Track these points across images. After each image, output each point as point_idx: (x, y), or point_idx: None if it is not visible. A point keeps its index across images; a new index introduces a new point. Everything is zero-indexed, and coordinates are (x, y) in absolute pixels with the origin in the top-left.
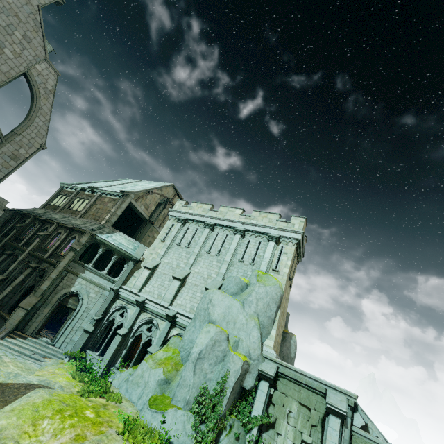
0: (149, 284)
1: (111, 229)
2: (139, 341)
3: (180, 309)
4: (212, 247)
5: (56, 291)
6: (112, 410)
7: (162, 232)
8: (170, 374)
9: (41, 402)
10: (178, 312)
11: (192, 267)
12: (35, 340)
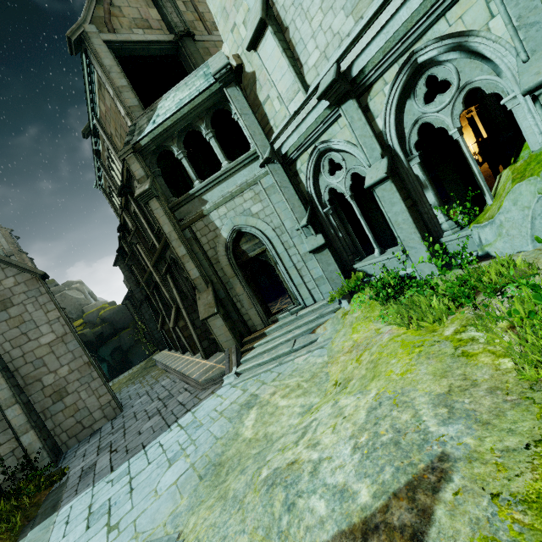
0: (301, 50)
1: (146, 113)
2: None
3: None
4: None
5: (214, 261)
6: None
7: None
8: None
9: None
10: None
11: None
12: (276, 325)
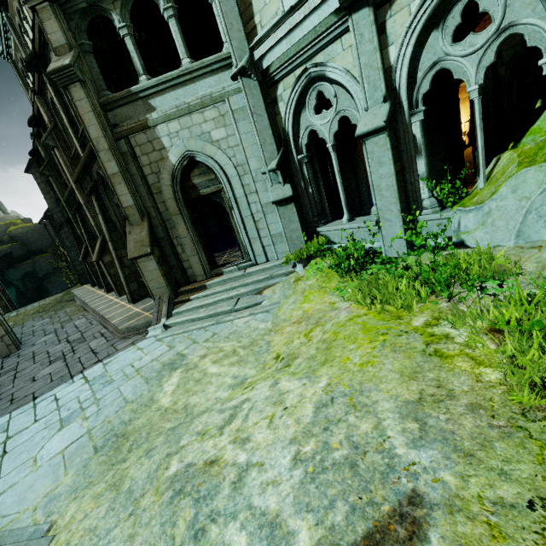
0: None
1: None
2: None
3: None
4: None
5: (155, 190)
6: None
7: None
8: None
9: None
10: None
11: None
12: (220, 279)
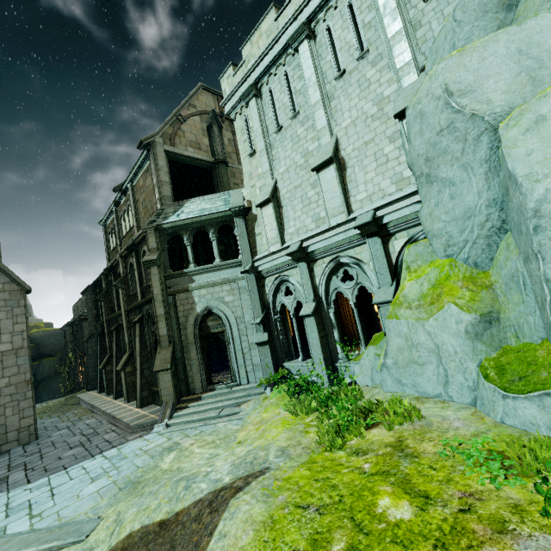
0: (286, 222)
1: (174, 205)
2: (341, 312)
3: (375, 203)
4: (339, 58)
5: (183, 326)
6: (427, 449)
7: (241, 146)
8: (481, 304)
9: (256, 542)
10: (376, 208)
11: (332, 129)
12: (212, 393)
